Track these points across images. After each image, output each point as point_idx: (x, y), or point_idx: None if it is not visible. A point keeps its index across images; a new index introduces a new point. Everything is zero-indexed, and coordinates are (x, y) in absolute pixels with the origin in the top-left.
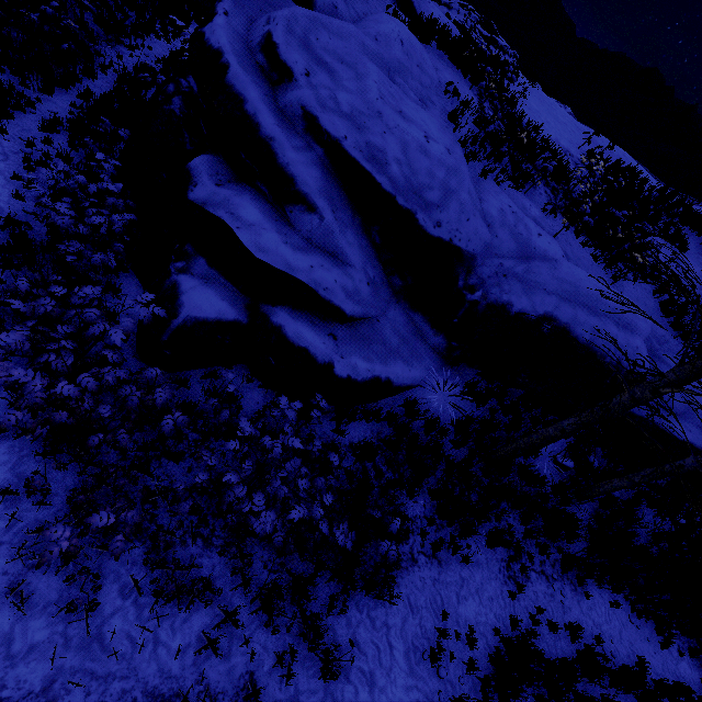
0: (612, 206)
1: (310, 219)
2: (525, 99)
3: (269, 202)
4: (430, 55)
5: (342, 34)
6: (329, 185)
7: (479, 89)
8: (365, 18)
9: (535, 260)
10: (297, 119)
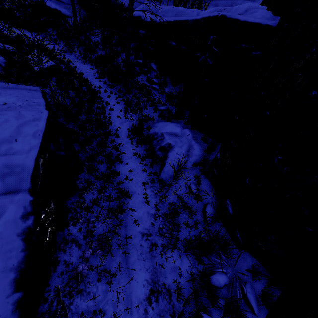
0: None
1: None
2: None
3: None
4: None
5: None
6: None
7: None
8: None
9: None
10: None
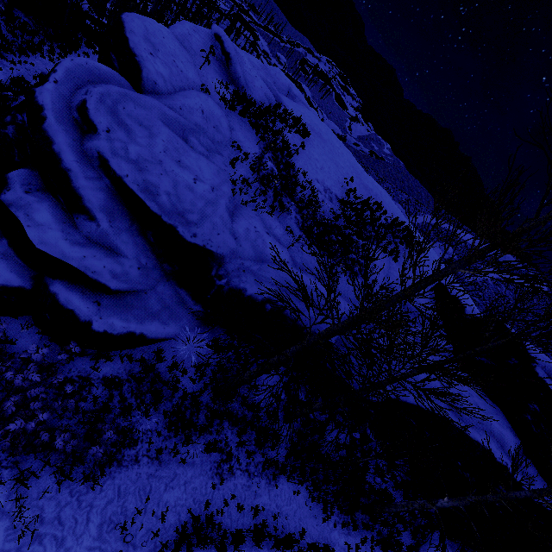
0: (349, 229)
1: (91, 225)
2: (310, 150)
3: (64, 209)
4: (232, 118)
5: (147, 106)
6: (112, 204)
7: (267, 144)
8: (179, 92)
9: (267, 263)
10: (95, 158)
